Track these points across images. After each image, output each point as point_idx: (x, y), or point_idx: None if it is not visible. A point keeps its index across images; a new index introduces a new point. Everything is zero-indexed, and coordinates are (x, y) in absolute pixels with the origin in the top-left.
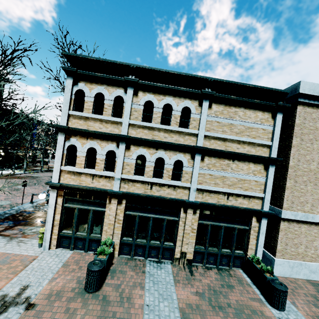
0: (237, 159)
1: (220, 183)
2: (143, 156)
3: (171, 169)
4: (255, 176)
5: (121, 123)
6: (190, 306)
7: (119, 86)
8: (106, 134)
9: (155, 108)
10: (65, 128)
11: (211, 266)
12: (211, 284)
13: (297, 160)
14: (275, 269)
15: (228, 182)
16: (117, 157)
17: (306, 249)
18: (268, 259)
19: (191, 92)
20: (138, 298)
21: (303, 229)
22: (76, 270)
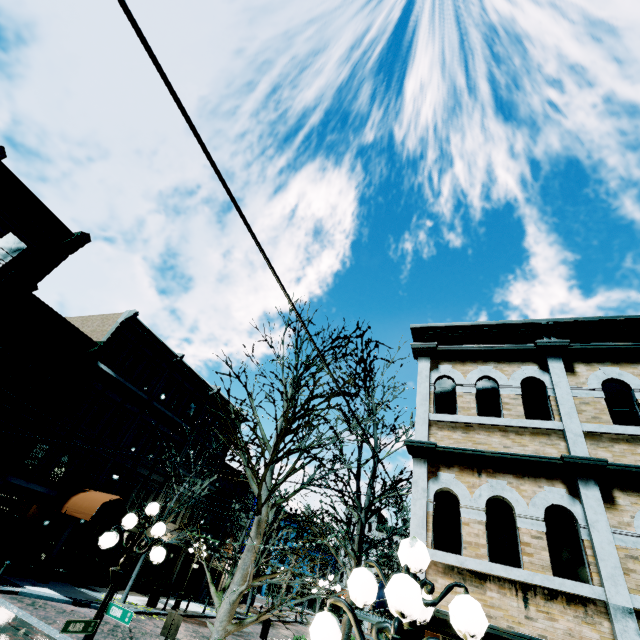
0: None
1: None
2: None
3: None
4: None
5: (557, 433)
6: None
7: (523, 360)
8: (530, 460)
9: (637, 392)
10: (426, 449)
11: None
12: None
13: None
14: None
15: None
16: (583, 527)
17: None
18: None
19: None
20: None
21: None
22: None
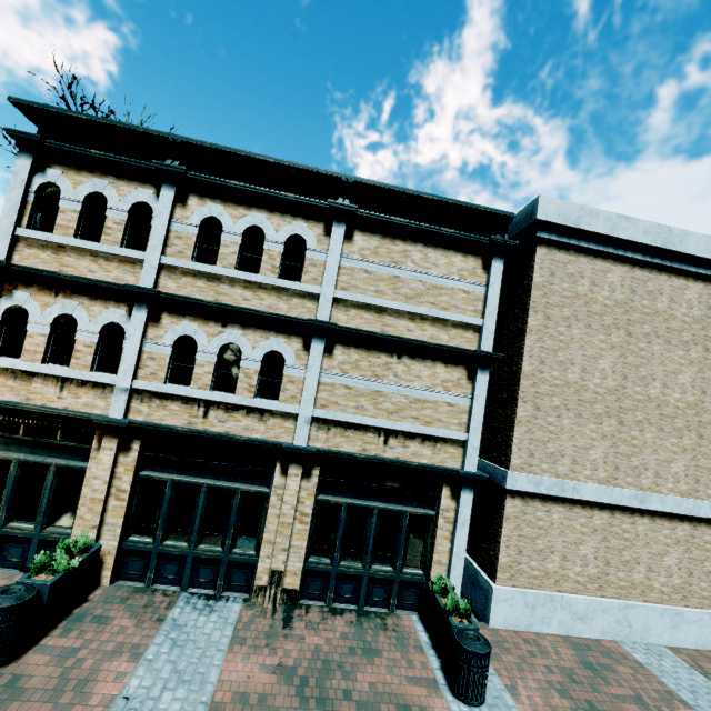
0: (408, 354)
1: (369, 407)
2: (193, 340)
3: (255, 372)
4: (449, 393)
5: (143, 263)
6: (245, 698)
7: (144, 182)
8: (102, 285)
9: (225, 234)
10: None
11: (345, 607)
12: (325, 648)
13: (539, 361)
14: (495, 613)
15: (386, 405)
16: (127, 339)
17: (565, 564)
18: (483, 590)
19: (307, 205)
20: (112, 681)
21: (557, 516)
22: None
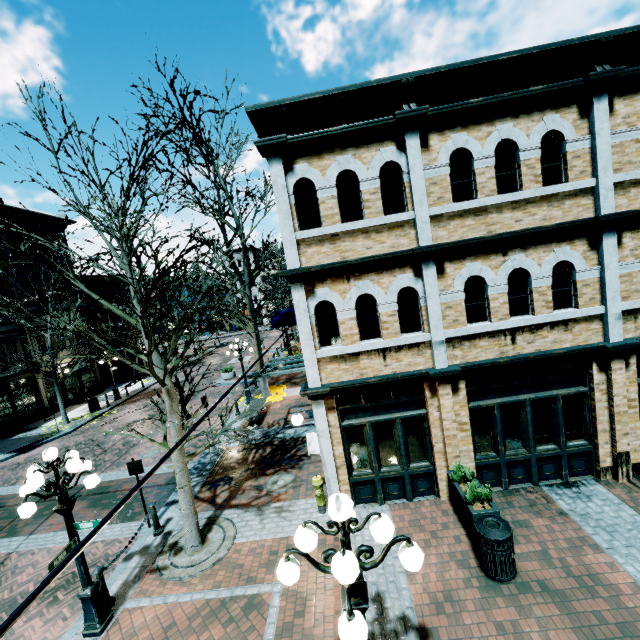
0: None
1: None
2: (473, 278)
3: (548, 288)
4: None
5: (410, 223)
6: None
7: (381, 140)
8: (388, 257)
9: (476, 161)
10: (300, 273)
11: None
12: None
13: None
14: None
15: None
16: (422, 298)
17: None
18: None
19: (555, 92)
20: (609, 571)
21: None
22: (431, 541)
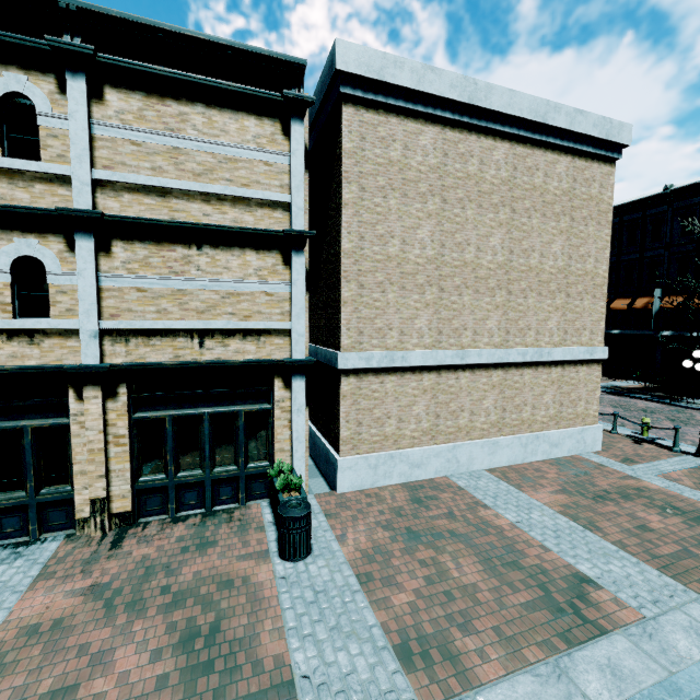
0: (210, 244)
1: (174, 309)
2: None
3: (6, 286)
4: (265, 282)
5: None
6: (37, 629)
7: None
8: None
9: None
10: None
11: (191, 513)
12: (155, 555)
13: (358, 237)
14: (342, 480)
15: (194, 305)
16: None
17: (401, 425)
18: (332, 464)
19: (19, 47)
20: None
21: (390, 385)
22: None
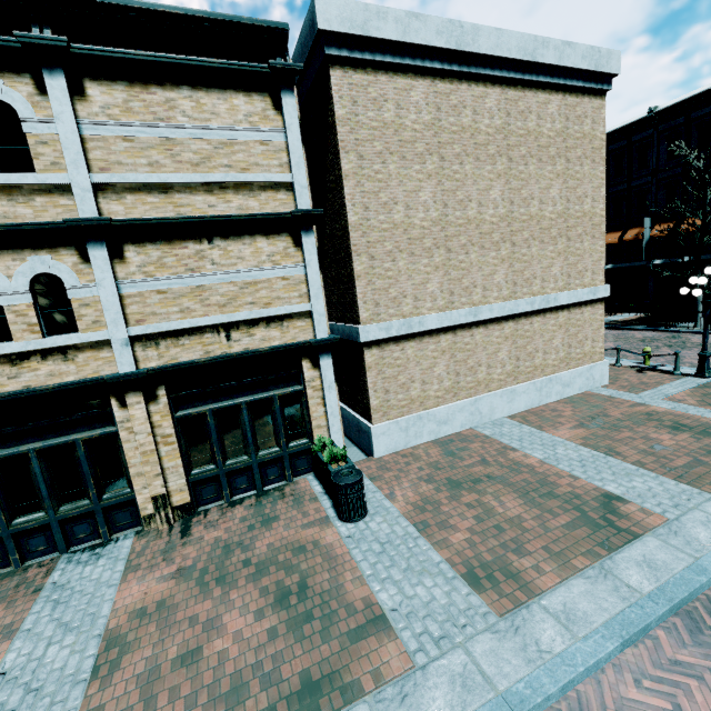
0: (220, 235)
1: (196, 307)
2: None
3: (29, 307)
4: (279, 267)
5: None
6: (144, 612)
7: None
8: None
9: None
10: None
11: (245, 496)
12: (225, 536)
13: (363, 209)
14: (377, 446)
15: (215, 299)
16: None
17: (425, 387)
18: (366, 433)
19: None
20: None
21: (411, 351)
22: None
